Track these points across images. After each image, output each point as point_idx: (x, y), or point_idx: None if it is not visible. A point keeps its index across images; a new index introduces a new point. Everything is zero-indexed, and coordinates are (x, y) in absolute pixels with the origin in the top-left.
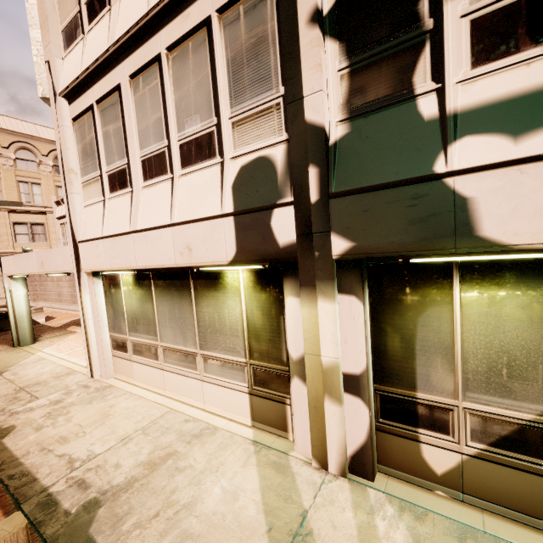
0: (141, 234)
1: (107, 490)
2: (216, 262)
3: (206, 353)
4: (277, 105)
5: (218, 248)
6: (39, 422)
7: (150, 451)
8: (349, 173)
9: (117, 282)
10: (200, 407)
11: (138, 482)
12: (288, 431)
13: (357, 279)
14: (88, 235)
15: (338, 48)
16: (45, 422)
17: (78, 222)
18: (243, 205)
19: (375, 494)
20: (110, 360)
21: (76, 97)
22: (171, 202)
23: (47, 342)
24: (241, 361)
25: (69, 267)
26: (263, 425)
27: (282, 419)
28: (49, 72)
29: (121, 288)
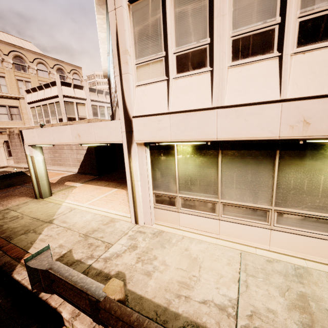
0: (230, 109)
1: None
2: None
3: (283, 209)
4: None
5: None
6: (140, 267)
7: (280, 293)
8: None
9: (170, 151)
10: (263, 248)
11: None
12: None
13: None
14: (147, 111)
15: None
16: (145, 267)
17: (131, 100)
18: None
19: None
20: (153, 211)
21: None
22: (280, 79)
23: (61, 194)
24: None
25: (117, 138)
26: None
27: None
28: None
29: (175, 156)
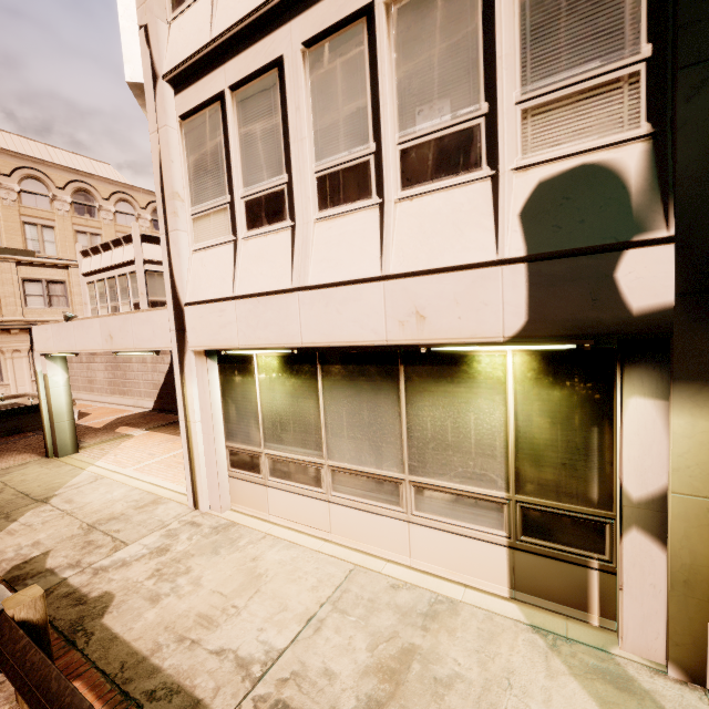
0: (316, 292)
1: None
2: (479, 338)
3: (422, 480)
4: (631, 76)
5: (485, 315)
6: (148, 586)
7: (369, 645)
8: None
9: (247, 366)
10: (402, 563)
11: (385, 708)
12: (591, 610)
13: None
14: (204, 294)
15: None
16: (158, 586)
17: (184, 274)
18: (550, 245)
19: None
20: (226, 483)
21: (191, 82)
22: (381, 241)
23: (96, 450)
24: (496, 495)
25: (164, 343)
26: (535, 598)
27: (579, 591)
28: (146, 43)
29: (255, 375)
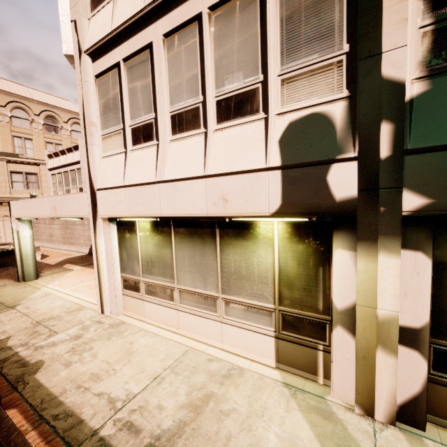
0: (168, 184)
1: (160, 435)
2: (256, 213)
3: (229, 297)
4: (338, 62)
5: (259, 200)
6: (66, 357)
7: (187, 392)
8: (430, 130)
9: (133, 227)
10: (217, 346)
11: (188, 426)
12: (318, 375)
13: (427, 235)
14: (107, 183)
15: (422, 5)
16: (71, 357)
17: (96, 171)
18: (294, 159)
19: (434, 445)
20: (120, 298)
21: (101, 55)
22: (205, 155)
23: (49, 278)
24: (268, 306)
25: (85, 212)
26: (289, 367)
27: (312, 363)
28: (75, 31)
29: (137, 233)
